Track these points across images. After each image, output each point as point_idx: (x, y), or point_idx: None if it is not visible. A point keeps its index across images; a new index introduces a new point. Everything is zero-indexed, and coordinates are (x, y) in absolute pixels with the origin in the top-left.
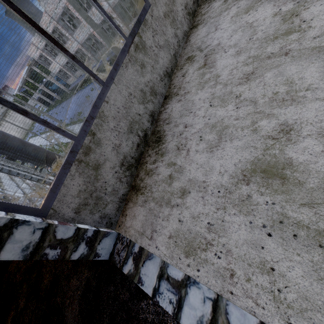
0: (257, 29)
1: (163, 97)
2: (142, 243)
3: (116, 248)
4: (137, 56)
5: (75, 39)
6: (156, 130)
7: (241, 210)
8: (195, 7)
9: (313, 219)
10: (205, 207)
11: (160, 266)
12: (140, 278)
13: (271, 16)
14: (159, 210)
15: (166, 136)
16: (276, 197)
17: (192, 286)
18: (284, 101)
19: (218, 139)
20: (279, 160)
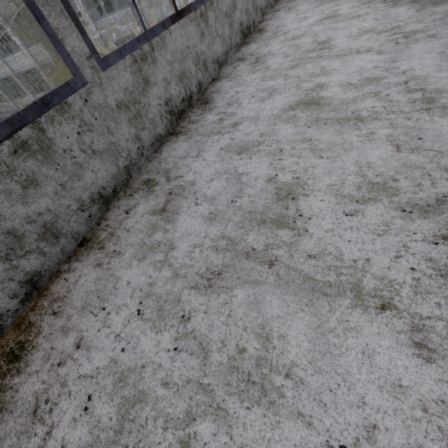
0: (245, 189)
1: (77, 241)
2: None
3: None
4: (18, 163)
5: (32, 55)
6: (26, 320)
7: None
8: (185, 106)
9: None
10: None
11: None
12: None
13: (264, 178)
14: None
15: (33, 352)
16: None
17: None
18: (250, 383)
19: (115, 432)
20: None
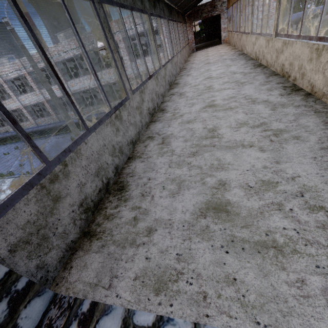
0: (195, 132)
1: (127, 158)
2: (95, 297)
3: (47, 317)
4: (115, 122)
5: (19, 100)
6: (118, 181)
7: (204, 238)
8: (153, 112)
9: (250, 235)
10: (173, 240)
11: (123, 317)
12: None
13: (202, 128)
14: (121, 252)
15: (130, 186)
16: (226, 224)
17: (166, 326)
18: (218, 168)
19: (178, 188)
20: (222, 201)
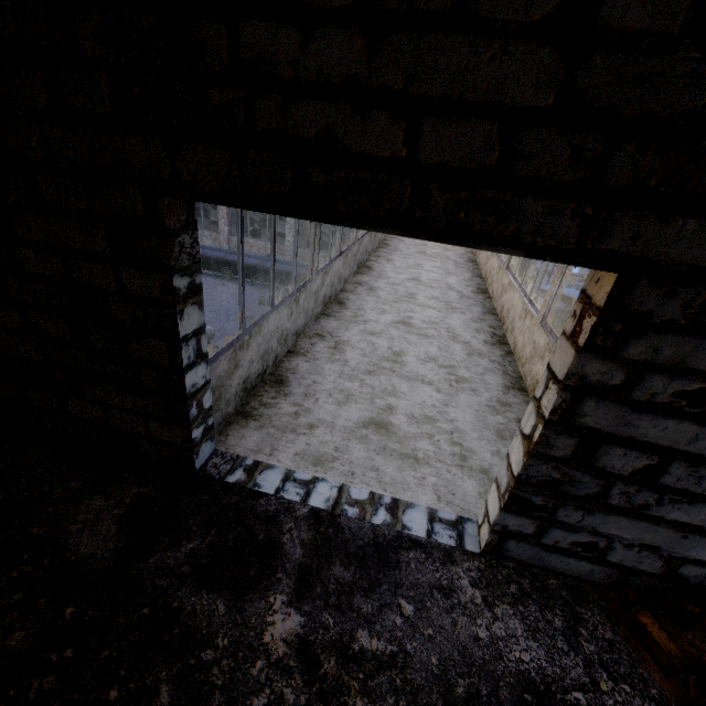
0: (378, 349)
1: (287, 350)
2: (258, 458)
3: (212, 462)
4: (293, 305)
5: None
6: (276, 373)
7: (361, 442)
8: (328, 301)
9: (400, 448)
10: (333, 437)
11: (285, 473)
12: (257, 483)
13: (386, 347)
14: (282, 435)
15: (291, 382)
16: (383, 437)
17: (321, 482)
18: (391, 394)
19: (346, 400)
20: (386, 421)
